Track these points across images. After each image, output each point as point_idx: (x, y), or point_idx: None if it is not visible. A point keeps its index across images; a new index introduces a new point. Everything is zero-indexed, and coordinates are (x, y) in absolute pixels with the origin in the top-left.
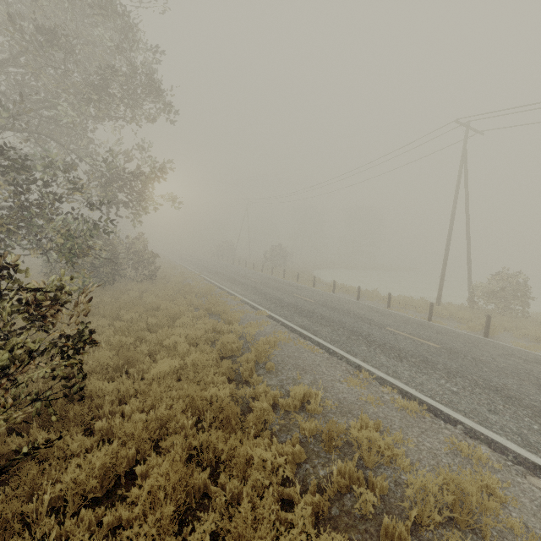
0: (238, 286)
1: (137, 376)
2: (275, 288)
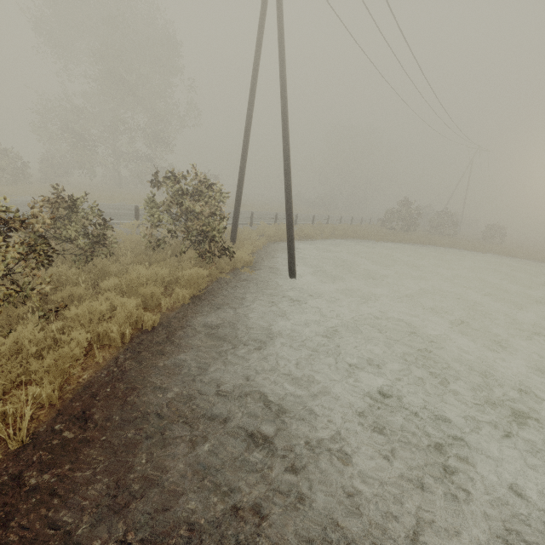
0: None
1: None
2: None
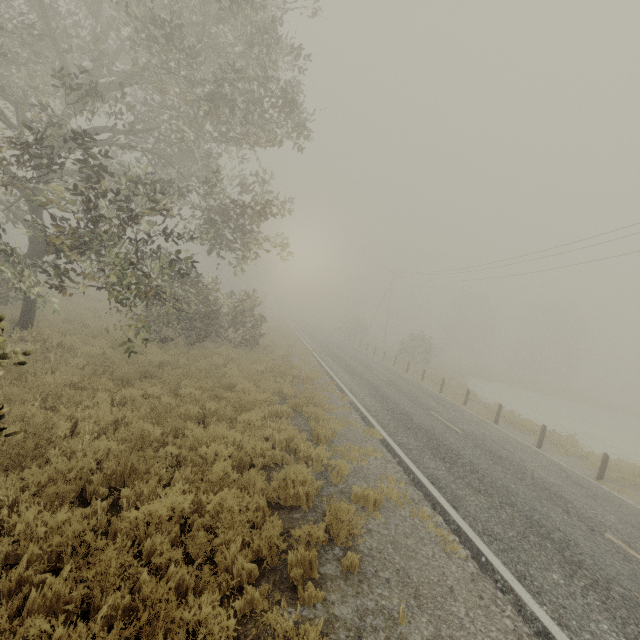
0: (354, 380)
1: (127, 503)
2: (405, 395)
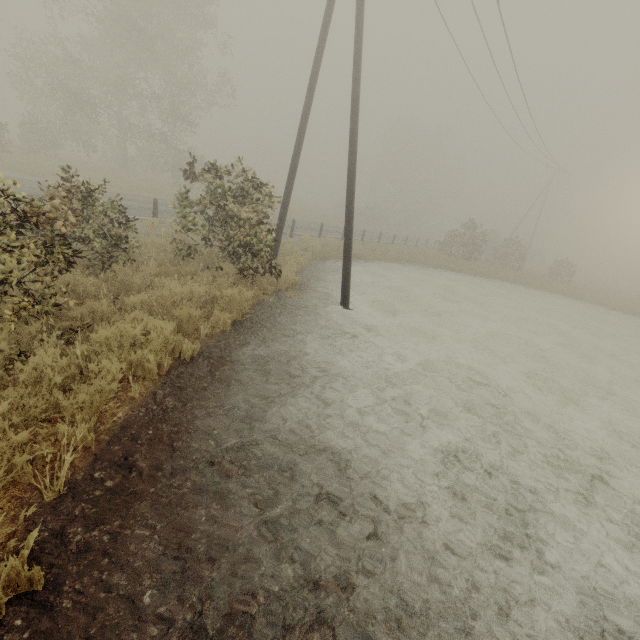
0: None
1: None
2: None
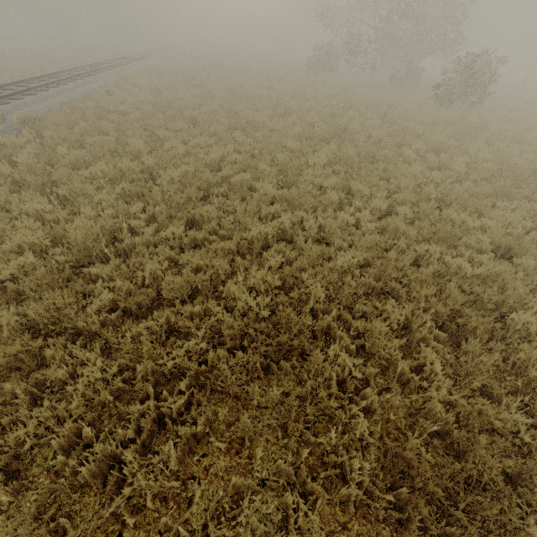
0: None
1: None
2: None
